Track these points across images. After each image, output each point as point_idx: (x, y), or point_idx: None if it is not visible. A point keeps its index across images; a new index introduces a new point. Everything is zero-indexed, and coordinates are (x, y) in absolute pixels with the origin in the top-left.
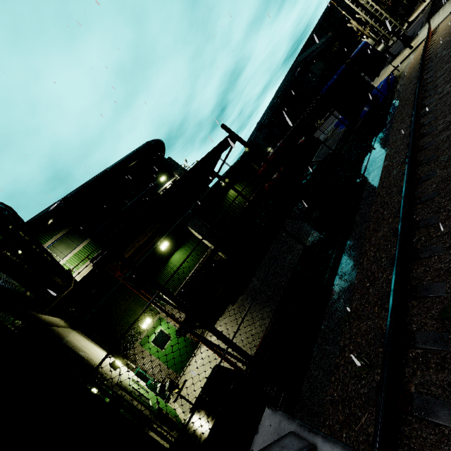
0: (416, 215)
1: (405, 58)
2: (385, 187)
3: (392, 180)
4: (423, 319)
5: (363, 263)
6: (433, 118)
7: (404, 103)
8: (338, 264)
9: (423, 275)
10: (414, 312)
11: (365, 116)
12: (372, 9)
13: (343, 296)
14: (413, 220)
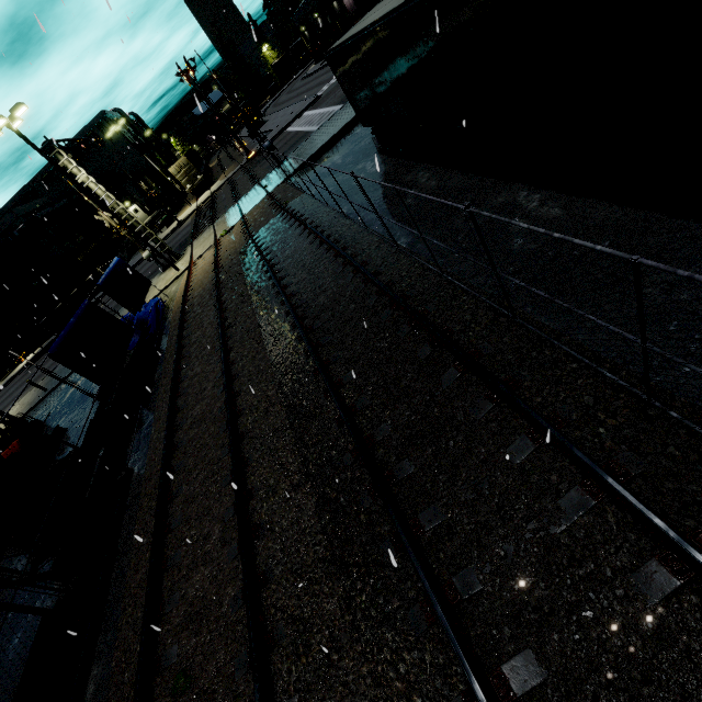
0: (167, 550)
1: (174, 280)
2: (148, 495)
3: (153, 487)
4: (164, 699)
5: (123, 629)
6: (186, 404)
7: (169, 359)
8: (95, 637)
9: (167, 637)
10: (158, 693)
11: (133, 354)
12: (126, 212)
13: (100, 695)
14: (164, 557)
